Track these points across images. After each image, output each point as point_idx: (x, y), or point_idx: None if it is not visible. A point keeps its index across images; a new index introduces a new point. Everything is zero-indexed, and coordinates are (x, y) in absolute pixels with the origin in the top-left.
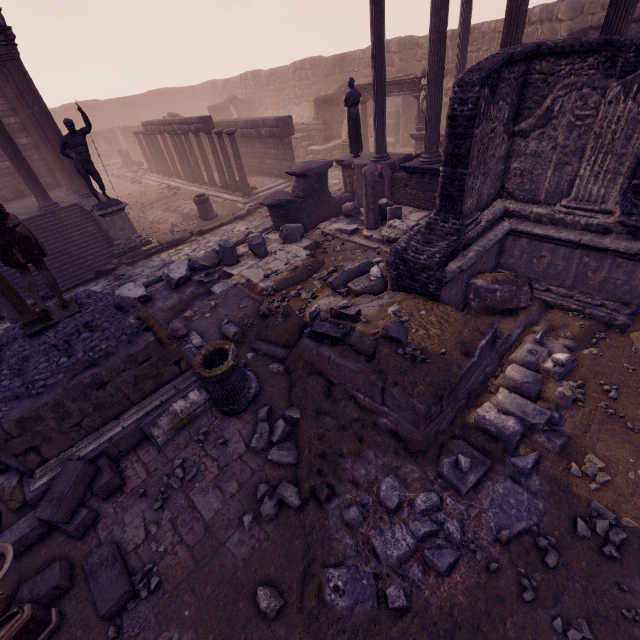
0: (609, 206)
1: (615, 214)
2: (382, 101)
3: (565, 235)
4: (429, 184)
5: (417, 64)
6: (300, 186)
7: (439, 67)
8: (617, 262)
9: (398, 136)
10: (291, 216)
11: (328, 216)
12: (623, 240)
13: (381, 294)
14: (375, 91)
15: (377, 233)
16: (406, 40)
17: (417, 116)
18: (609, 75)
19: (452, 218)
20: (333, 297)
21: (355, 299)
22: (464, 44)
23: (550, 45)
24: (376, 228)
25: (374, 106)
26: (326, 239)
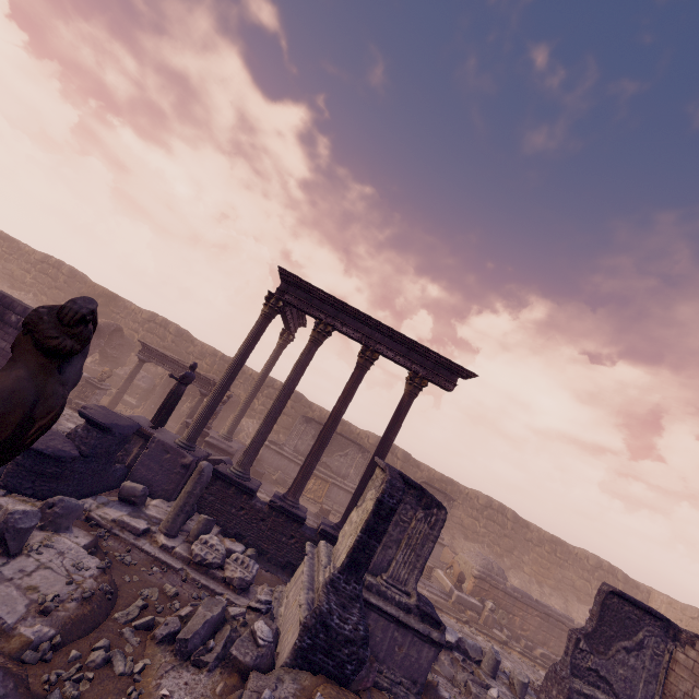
0: (409, 589)
1: (412, 597)
2: (220, 401)
3: (390, 608)
4: (232, 497)
5: (185, 354)
6: (90, 438)
7: (281, 411)
8: (414, 640)
9: (141, 401)
10: (60, 478)
11: (93, 489)
12: (418, 621)
13: (278, 672)
14: (219, 390)
15: (180, 545)
16: (186, 332)
17: (194, 407)
18: (418, 504)
19: (354, 581)
20: (187, 671)
21: (252, 681)
22: (260, 386)
23: (399, 472)
24: (176, 536)
25: (211, 400)
26: (101, 533)
